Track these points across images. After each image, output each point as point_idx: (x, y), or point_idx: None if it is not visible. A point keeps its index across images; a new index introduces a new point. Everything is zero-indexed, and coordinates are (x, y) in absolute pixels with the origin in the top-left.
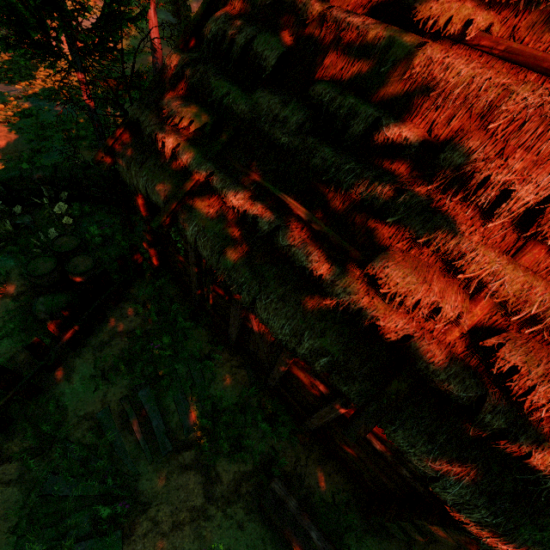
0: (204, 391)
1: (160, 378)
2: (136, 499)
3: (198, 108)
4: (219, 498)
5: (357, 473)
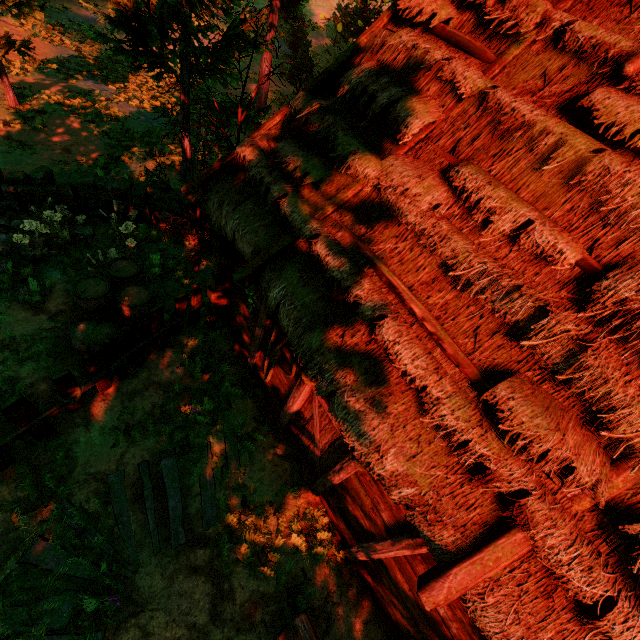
0: (237, 478)
1: (189, 449)
2: (129, 596)
3: (317, 161)
4: (227, 621)
5: (402, 632)
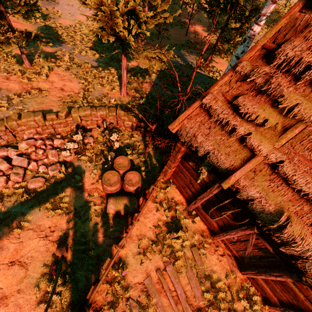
0: (204, 271)
1: (176, 258)
2: None
3: (268, 109)
4: None
5: None
